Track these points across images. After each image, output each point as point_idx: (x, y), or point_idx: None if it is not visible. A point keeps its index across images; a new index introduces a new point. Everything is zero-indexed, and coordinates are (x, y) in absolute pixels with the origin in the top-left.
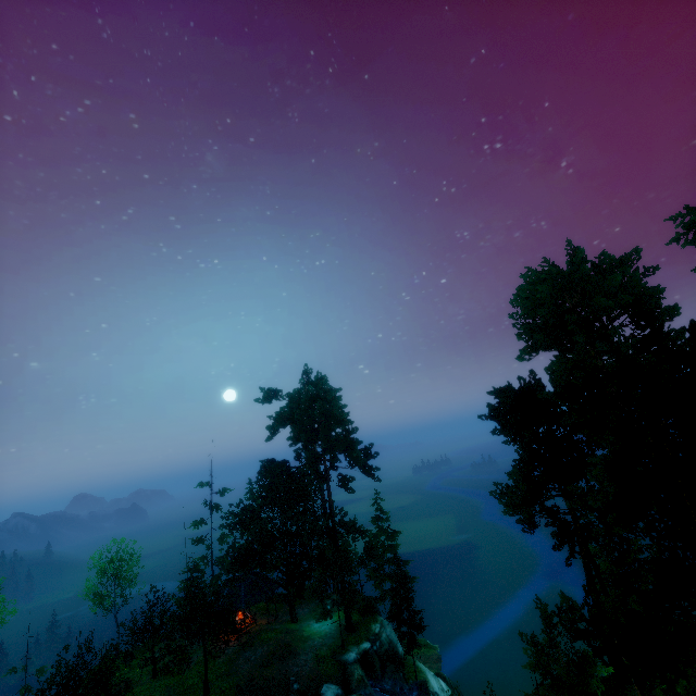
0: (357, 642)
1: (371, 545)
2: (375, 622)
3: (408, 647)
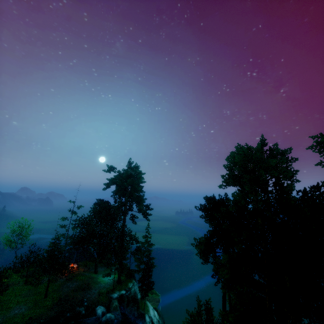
0: (120, 289)
1: (139, 248)
2: (131, 282)
3: (143, 295)
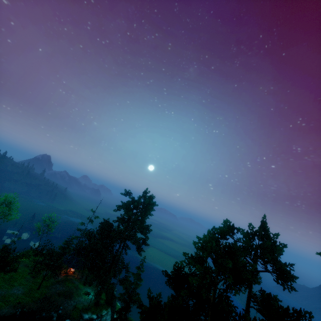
0: (93, 312)
1: (126, 278)
2: (106, 310)
3: None
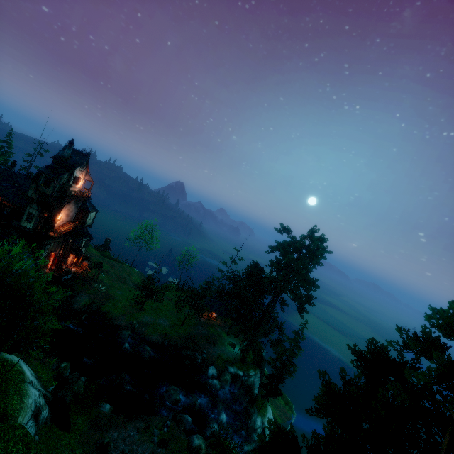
0: (239, 368)
1: (280, 341)
2: (254, 370)
3: (264, 395)
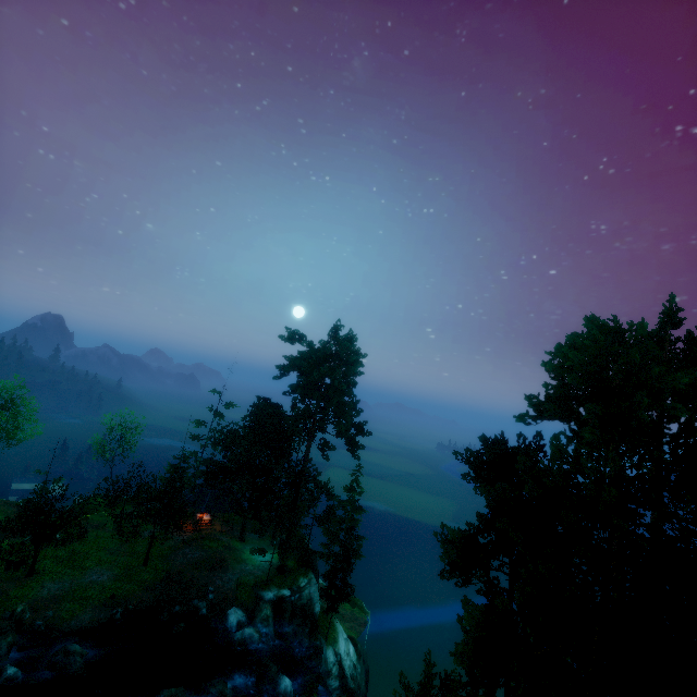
0: (280, 585)
1: (332, 510)
2: (305, 577)
3: (329, 608)
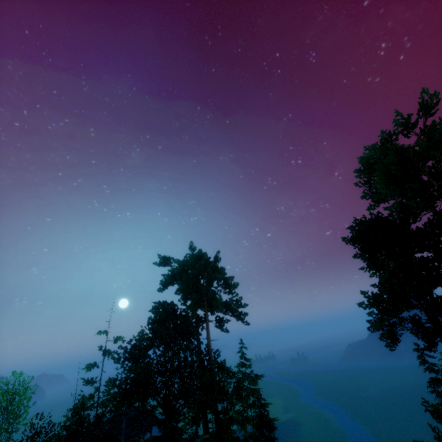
0: None
1: (239, 384)
2: None
3: None
